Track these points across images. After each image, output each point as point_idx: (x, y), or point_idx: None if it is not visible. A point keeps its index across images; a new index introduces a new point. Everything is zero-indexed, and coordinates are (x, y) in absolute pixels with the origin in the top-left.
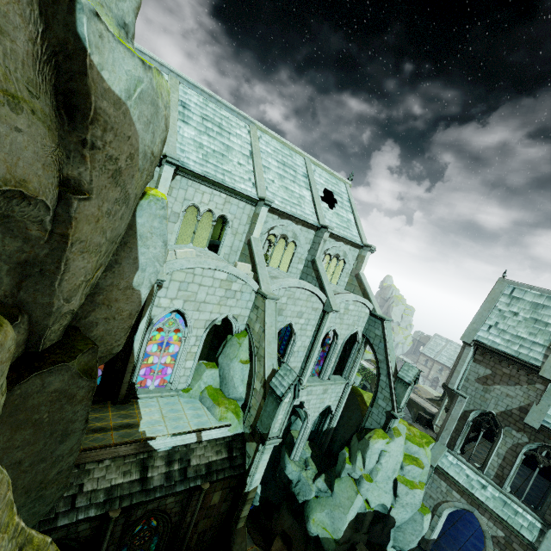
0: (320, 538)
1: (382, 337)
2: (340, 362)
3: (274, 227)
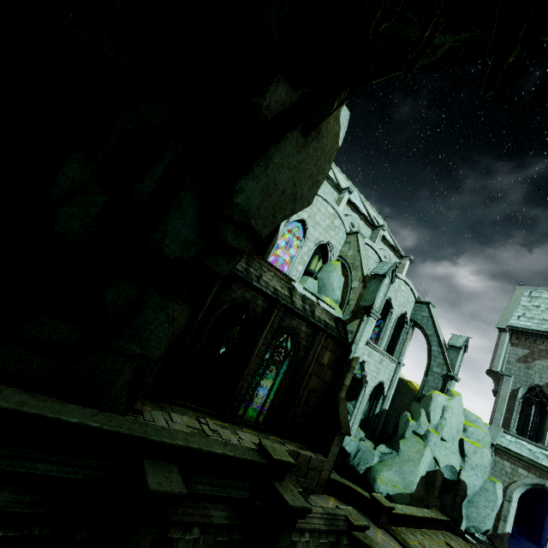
0: (391, 495)
1: (429, 316)
2: (389, 348)
3: (347, 215)
